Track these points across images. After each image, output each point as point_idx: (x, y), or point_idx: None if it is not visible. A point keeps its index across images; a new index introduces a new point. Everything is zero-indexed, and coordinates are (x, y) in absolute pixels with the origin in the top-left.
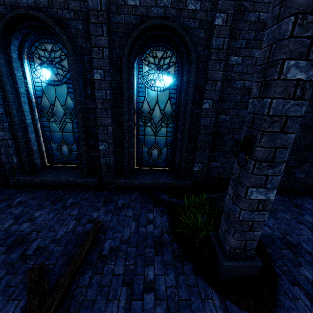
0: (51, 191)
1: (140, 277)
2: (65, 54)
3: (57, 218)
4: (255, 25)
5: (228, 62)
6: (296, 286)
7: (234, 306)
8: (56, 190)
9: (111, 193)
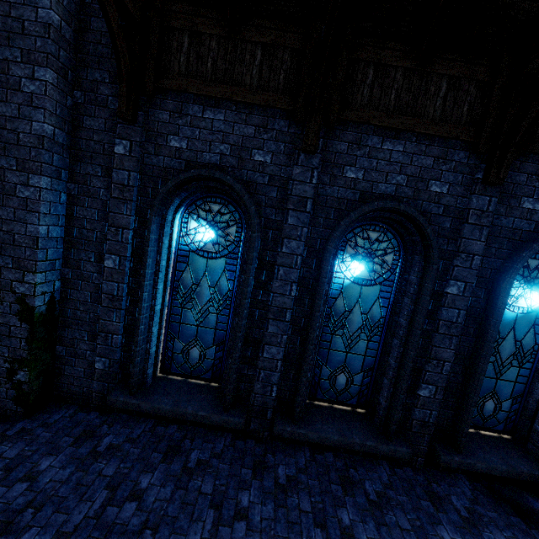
0: (316, 456)
1: None
2: (393, 246)
3: (388, 535)
4: None
5: None
6: None
7: None
8: (322, 453)
9: (421, 476)
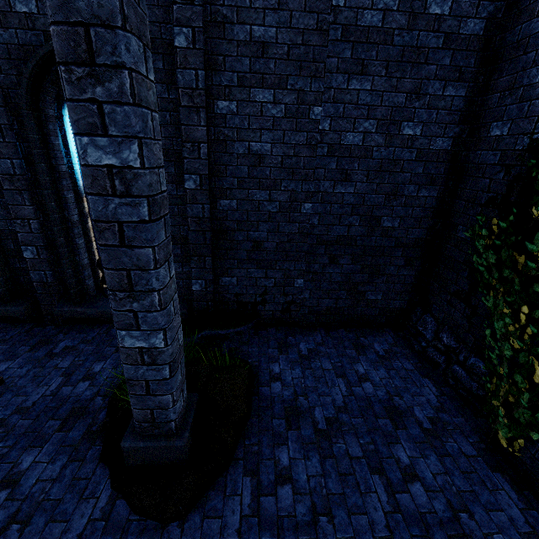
0: None
1: (7, 465)
2: None
3: None
4: (247, 47)
5: (214, 111)
6: (249, 476)
7: (125, 508)
8: None
9: (58, 330)
